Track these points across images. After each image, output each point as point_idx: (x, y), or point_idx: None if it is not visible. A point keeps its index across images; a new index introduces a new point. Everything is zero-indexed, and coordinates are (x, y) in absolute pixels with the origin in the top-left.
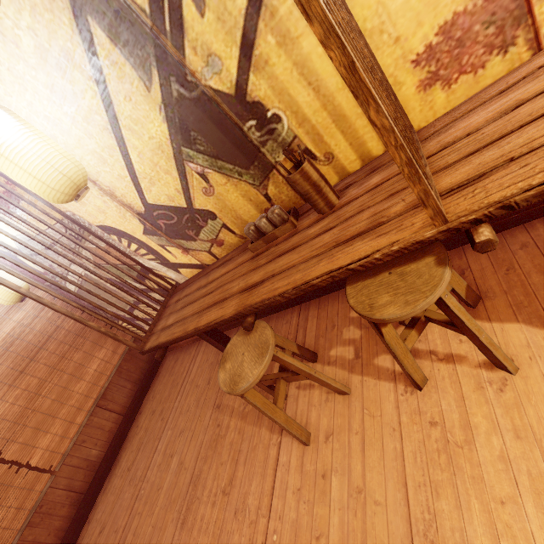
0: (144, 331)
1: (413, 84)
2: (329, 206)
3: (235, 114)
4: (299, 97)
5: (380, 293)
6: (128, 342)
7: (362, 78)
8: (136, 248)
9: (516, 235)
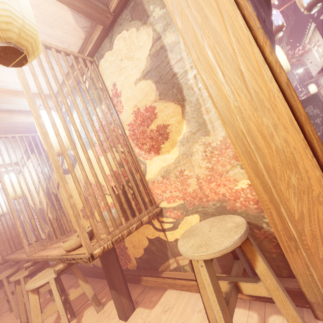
0: (11, 251)
1: (81, 215)
2: (56, 237)
3: (56, 198)
4: (65, 203)
5: (21, 271)
6: (1, 252)
7: (14, 218)
8: (36, 218)
9: (100, 283)
